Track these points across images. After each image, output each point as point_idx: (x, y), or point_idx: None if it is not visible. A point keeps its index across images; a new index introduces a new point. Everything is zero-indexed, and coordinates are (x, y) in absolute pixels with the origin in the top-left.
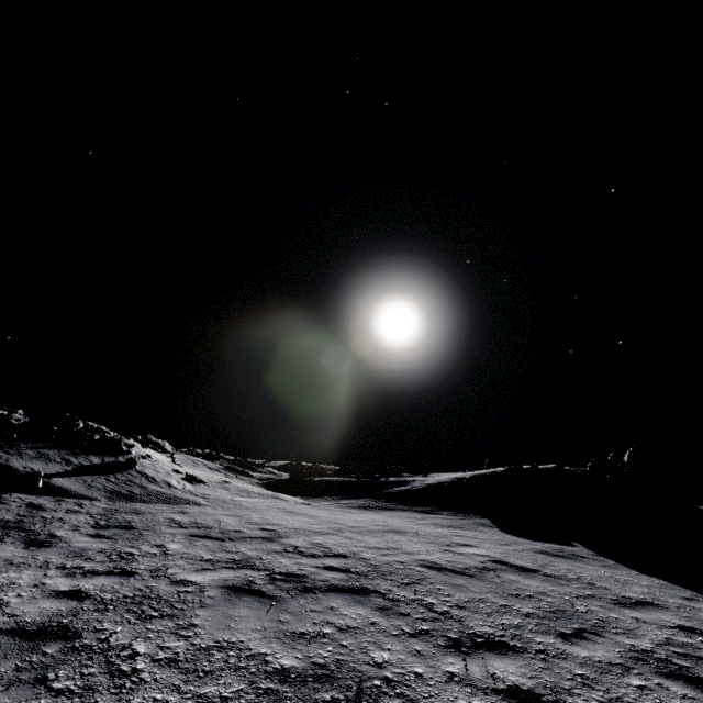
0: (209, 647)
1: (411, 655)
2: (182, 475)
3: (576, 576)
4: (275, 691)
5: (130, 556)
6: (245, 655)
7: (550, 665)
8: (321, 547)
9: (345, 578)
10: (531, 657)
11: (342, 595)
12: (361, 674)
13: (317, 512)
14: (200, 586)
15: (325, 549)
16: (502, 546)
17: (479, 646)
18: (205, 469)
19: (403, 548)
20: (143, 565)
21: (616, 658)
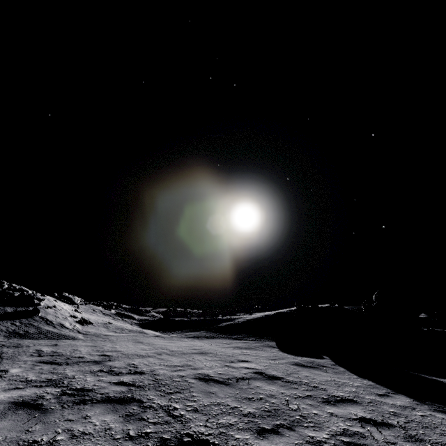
0: None
1: None
2: (78, 319)
3: (308, 381)
4: None
5: None
6: None
7: None
8: (131, 367)
9: (124, 390)
10: None
11: (106, 405)
12: None
13: (159, 341)
14: None
15: (133, 368)
16: (270, 361)
17: (181, 445)
18: (100, 315)
19: (194, 365)
20: None
21: None
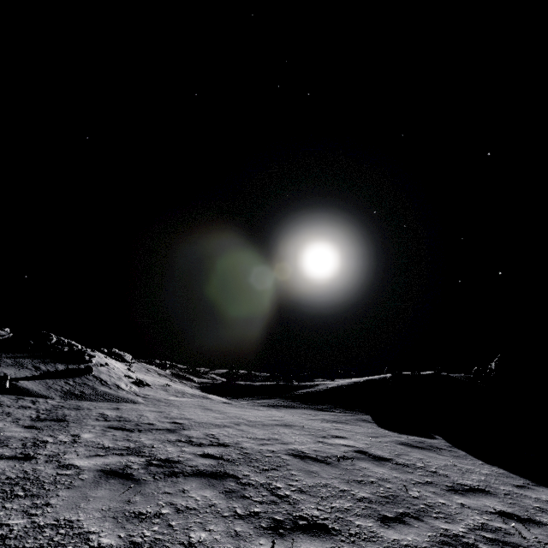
0: (45, 525)
1: (228, 535)
2: (133, 379)
3: (424, 464)
4: None
5: (42, 443)
6: (73, 533)
7: (356, 547)
8: (211, 438)
9: (214, 464)
10: (341, 539)
11: (200, 479)
12: None
13: (230, 409)
14: (80, 469)
15: (214, 439)
16: (371, 438)
17: (298, 528)
18: (155, 375)
19: (282, 439)
20: (47, 451)
21: (424, 542)
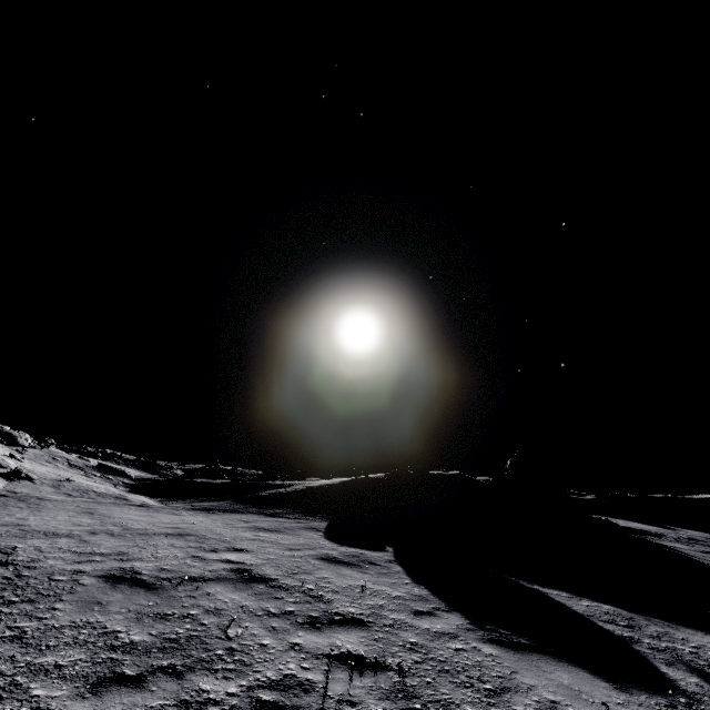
0: None
1: None
2: (7, 469)
3: (316, 586)
4: None
5: None
6: None
7: None
8: (1, 553)
9: None
10: None
11: None
12: None
13: (129, 513)
14: None
15: None
16: (287, 551)
17: None
18: (62, 466)
19: (134, 554)
20: None
21: None
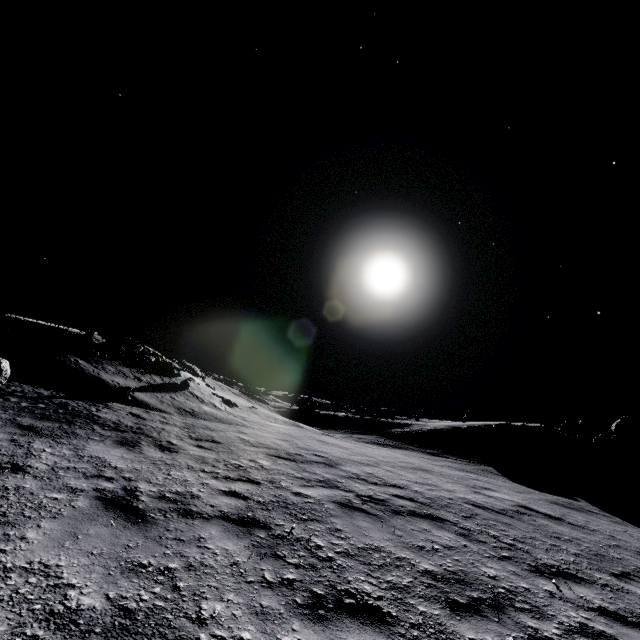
0: (364, 548)
1: (511, 574)
2: (219, 398)
3: (595, 527)
4: (435, 586)
5: (241, 467)
6: (393, 557)
7: (619, 596)
8: (375, 477)
9: (416, 506)
10: (600, 588)
11: (425, 520)
12: (486, 583)
13: (344, 444)
14: (316, 499)
15: (380, 479)
16: (518, 493)
17: (556, 574)
18: (231, 394)
19: (440, 486)
20: (258, 476)
21: None
